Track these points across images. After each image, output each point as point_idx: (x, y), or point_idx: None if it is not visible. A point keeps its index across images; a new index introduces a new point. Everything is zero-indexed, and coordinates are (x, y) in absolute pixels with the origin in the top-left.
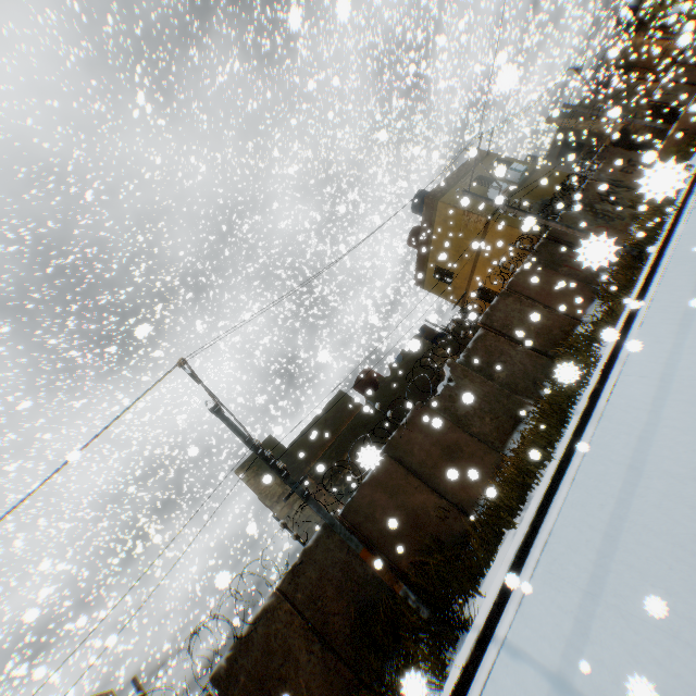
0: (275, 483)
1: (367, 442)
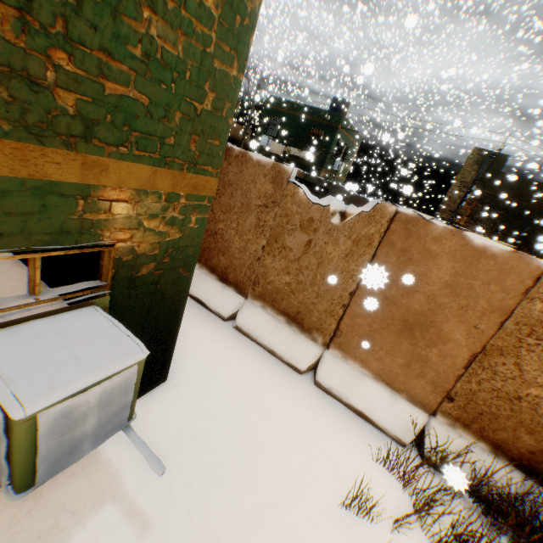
0: (471, 175)
1: (514, 222)
